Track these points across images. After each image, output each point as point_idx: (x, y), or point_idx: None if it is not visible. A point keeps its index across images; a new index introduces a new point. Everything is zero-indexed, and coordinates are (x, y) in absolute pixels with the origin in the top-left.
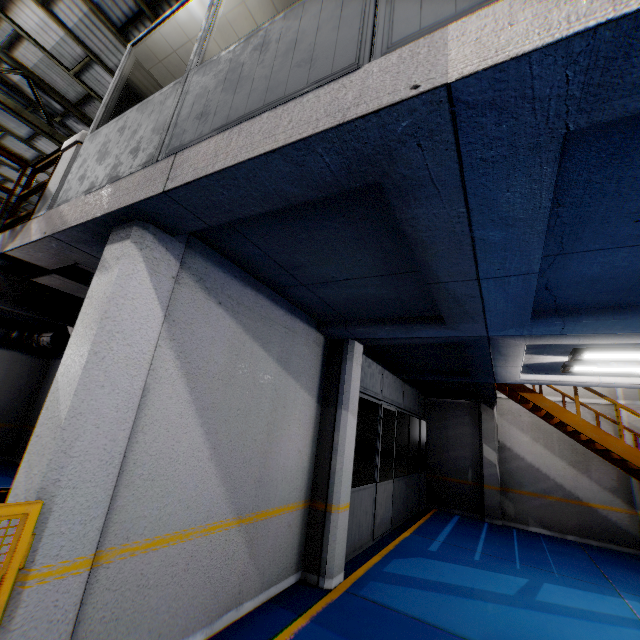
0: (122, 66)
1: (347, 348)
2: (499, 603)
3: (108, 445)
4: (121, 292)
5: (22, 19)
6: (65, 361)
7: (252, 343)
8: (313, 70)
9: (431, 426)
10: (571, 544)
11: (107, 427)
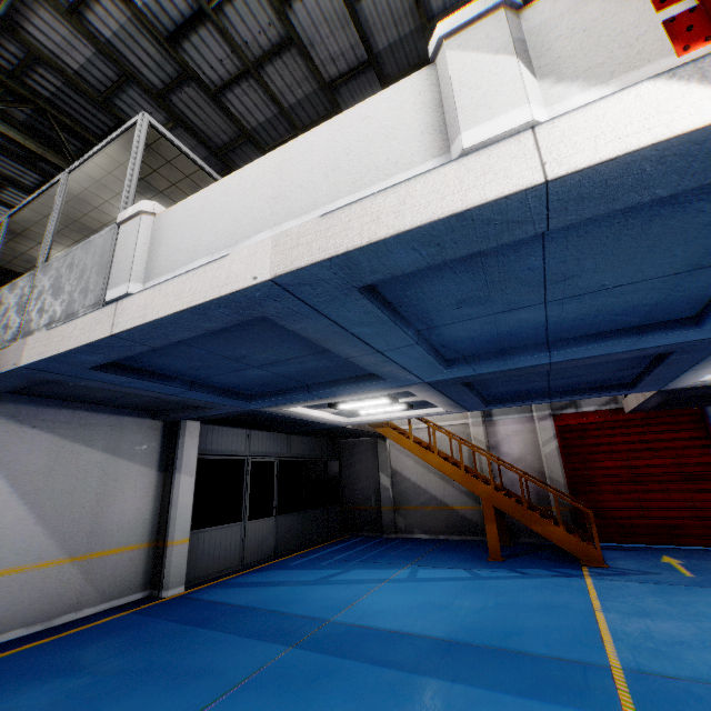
0: None
1: (180, 427)
2: (292, 586)
3: None
4: None
5: None
6: None
7: (73, 444)
8: (8, 334)
9: (344, 464)
10: (435, 542)
11: None
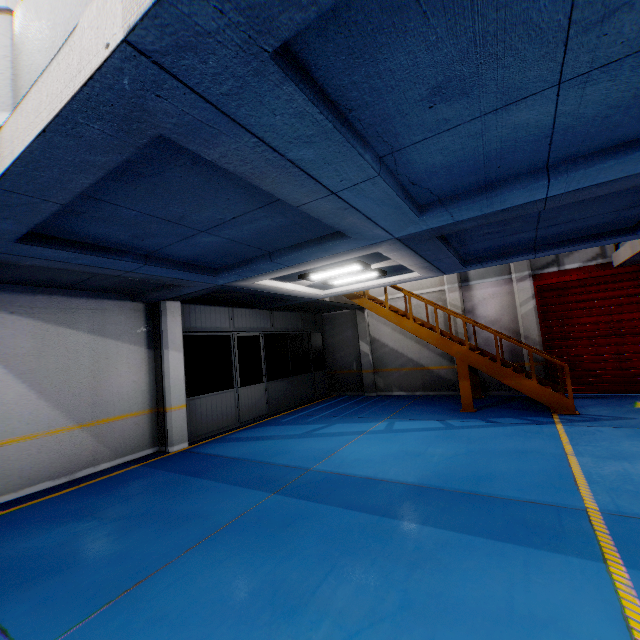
0: None
1: (161, 308)
2: (280, 439)
3: None
4: None
5: None
6: None
7: (57, 328)
8: None
9: (326, 336)
10: (412, 397)
11: None
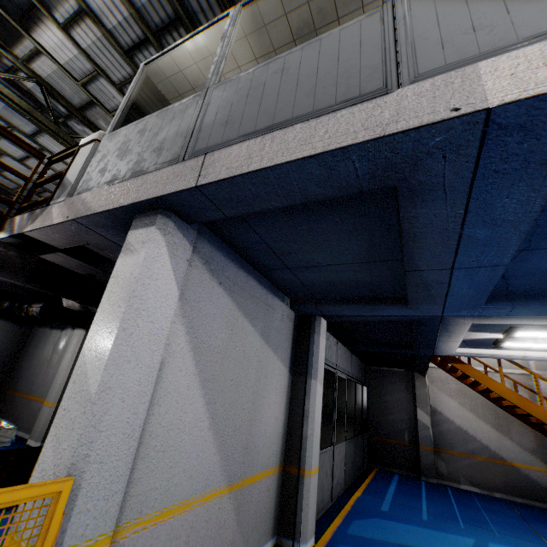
0: (136, 80)
1: (315, 323)
2: None
3: (130, 418)
4: (147, 273)
5: (43, 38)
6: (91, 336)
7: (243, 319)
8: (340, 91)
9: (371, 391)
10: (499, 501)
11: (130, 400)
